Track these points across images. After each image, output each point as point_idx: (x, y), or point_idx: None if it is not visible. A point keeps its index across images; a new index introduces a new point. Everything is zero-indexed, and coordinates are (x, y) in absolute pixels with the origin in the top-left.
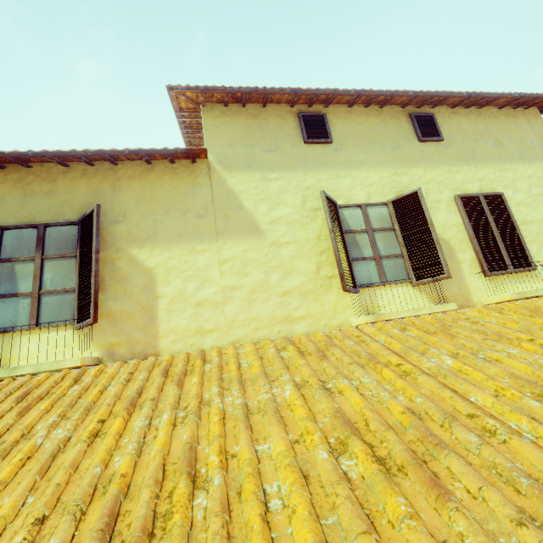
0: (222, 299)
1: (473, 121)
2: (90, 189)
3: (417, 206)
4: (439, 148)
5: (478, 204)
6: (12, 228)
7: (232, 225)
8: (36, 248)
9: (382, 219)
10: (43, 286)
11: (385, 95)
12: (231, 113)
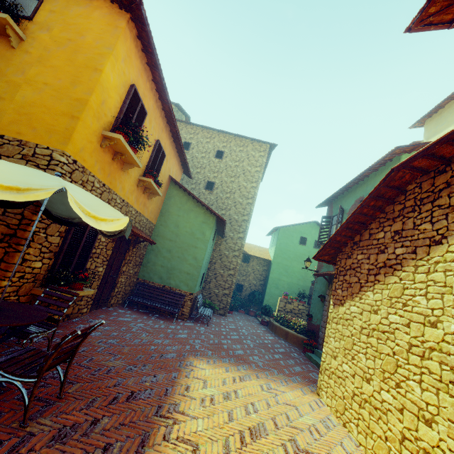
0: None
1: None
2: None
3: None
4: None
5: None
6: None
7: None
8: None
9: None
10: None
11: None
12: (432, 119)
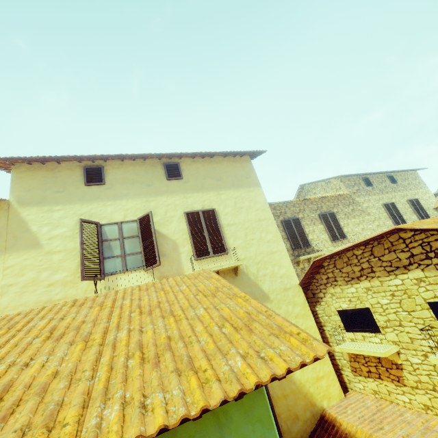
0: (0, 294)
1: (206, 166)
2: None
3: (149, 222)
4: (180, 183)
5: (198, 217)
6: None
7: (19, 243)
8: None
9: (132, 230)
10: None
11: (139, 156)
12: (34, 168)
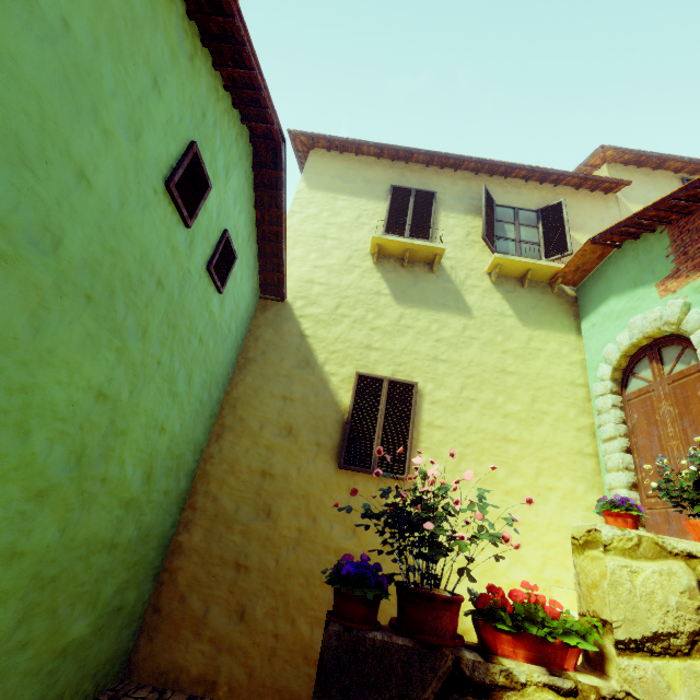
0: None
1: None
2: (540, 196)
3: None
4: None
5: None
6: (499, 206)
7: None
8: (515, 218)
9: None
10: (520, 238)
11: None
12: (629, 170)
